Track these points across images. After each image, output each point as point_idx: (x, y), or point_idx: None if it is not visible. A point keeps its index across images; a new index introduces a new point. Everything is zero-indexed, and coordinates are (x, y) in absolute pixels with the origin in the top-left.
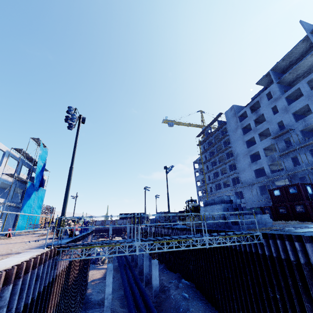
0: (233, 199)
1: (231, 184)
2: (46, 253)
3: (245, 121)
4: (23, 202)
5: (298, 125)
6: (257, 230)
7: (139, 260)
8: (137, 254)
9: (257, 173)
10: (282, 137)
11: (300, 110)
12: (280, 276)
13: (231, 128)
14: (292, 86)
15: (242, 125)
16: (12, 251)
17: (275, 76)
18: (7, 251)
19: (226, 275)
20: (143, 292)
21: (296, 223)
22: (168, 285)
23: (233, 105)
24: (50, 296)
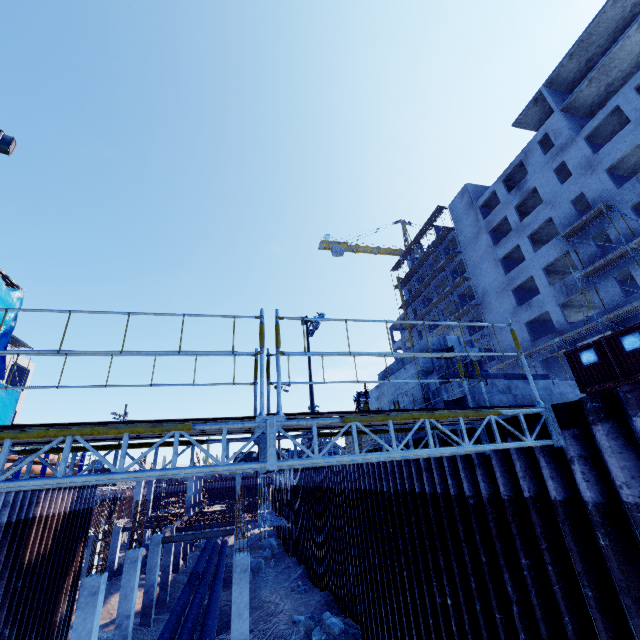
0: (454, 345)
1: None
2: None
3: (496, 213)
4: None
5: (625, 196)
6: None
7: None
8: None
9: (535, 331)
10: (587, 231)
11: (624, 163)
12: None
13: (464, 236)
14: None
15: (490, 224)
16: None
17: (556, 98)
18: None
19: (438, 599)
20: None
21: None
22: (288, 633)
23: (465, 186)
24: None
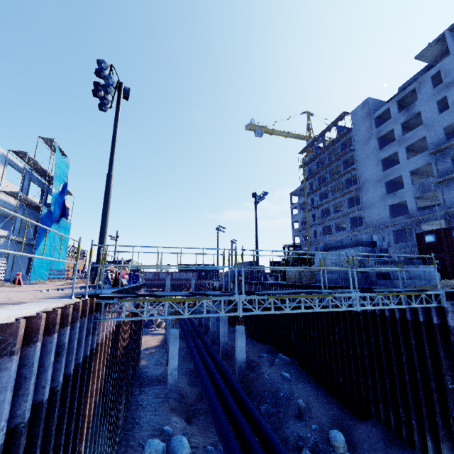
0: (376, 241)
1: (348, 227)
2: (74, 305)
3: (386, 125)
4: (37, 237)
5: None
6: (426, 288)
7: (212, 326)
8: (240, 315)
9: (394, 211)
10: (447, 151)
11: None
12: None
13: (359, 138)
14: None
15: (380, 133)
16: (11, 300)
17: None
18: (2, 300)
19: (359, 352)
20: (222, 368)
21: None
22: (258, 361)
23: (367, 99)
24: (89, 378)
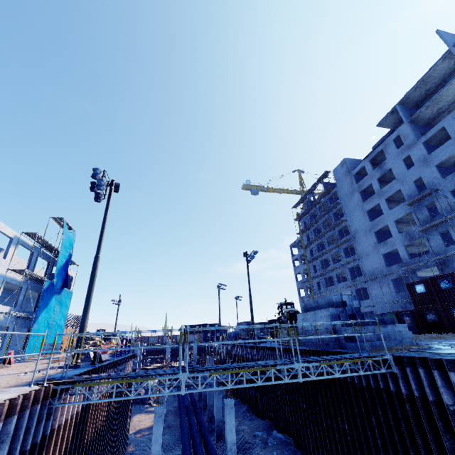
0: (346, 301)
1: (348, 277)
2: (27, 394)
3: (364, 180)
4: (37, 310)
5: (447, 184)
6: (385, 351)
7: (209, 399)
8: (183, 393)
9: (389, 259)
10: (423, 202)
11: (447, 161)
12: (428, 431)
13: (343, 192)
14: (432, 126)
15: (360, 187)
16: None
17: (405, 113)
18: None
19: (341, 426)
20: (210, 452)
21: (454, 337)
22: (252, 441)
23: (344, 159)
24: None
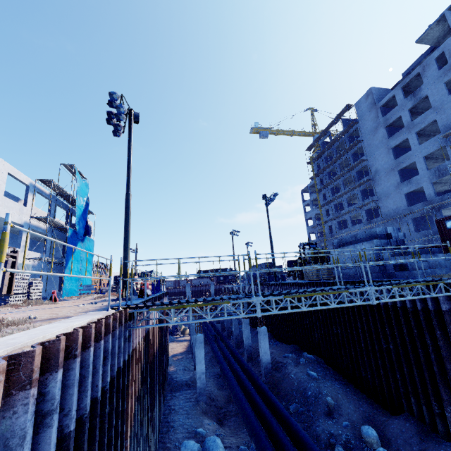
0: (391, 232)
1: (363, 219)
2: (113, 315)
3: (393, 113)
4: (66, 256)
5: None
6: (446, 276)
7: (235, 329)
8: (259, 315)
9: (410, 199)
10: None
11: None
12: None
13: (365, 129)
14: None
15: (387, 121)
16: (59, 315)
17: None
18: (51, 315)
19: (384, 346)
20: (248, 369)
21: None
22: (283, 361)
23: (370, 89)
24: (128, 380)
